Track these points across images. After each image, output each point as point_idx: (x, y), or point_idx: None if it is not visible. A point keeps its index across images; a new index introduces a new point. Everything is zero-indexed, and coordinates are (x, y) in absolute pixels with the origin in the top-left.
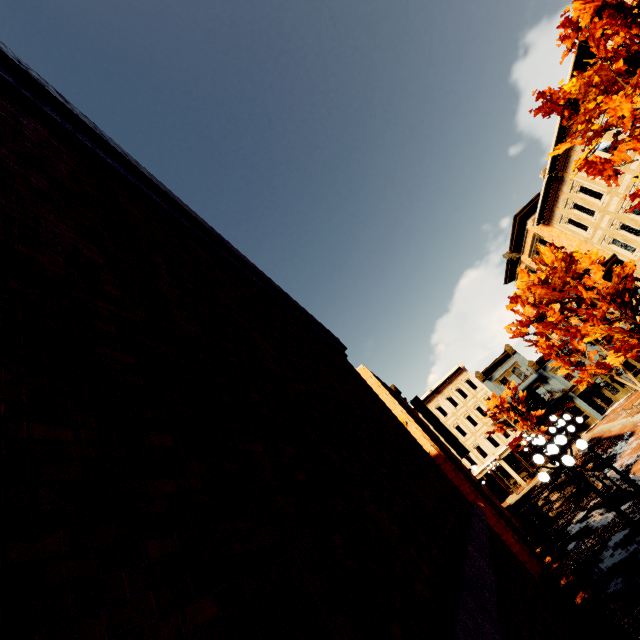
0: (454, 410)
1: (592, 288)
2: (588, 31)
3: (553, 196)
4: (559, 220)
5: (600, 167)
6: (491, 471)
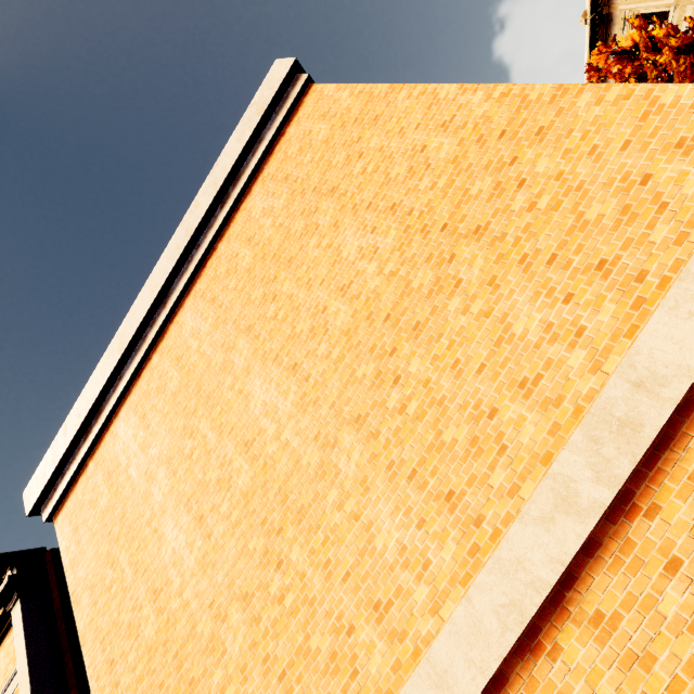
0: None
1: None
2: (605, 69)
3: None
4: None
5: None
6: None
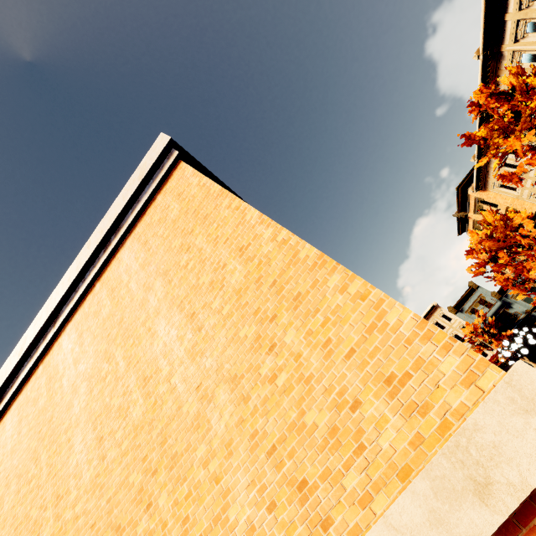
0: None
1: (528, 234)
2: (485, 105)
3: (484, 171)
4: (492, 186)
5: (509, 177)
6: None
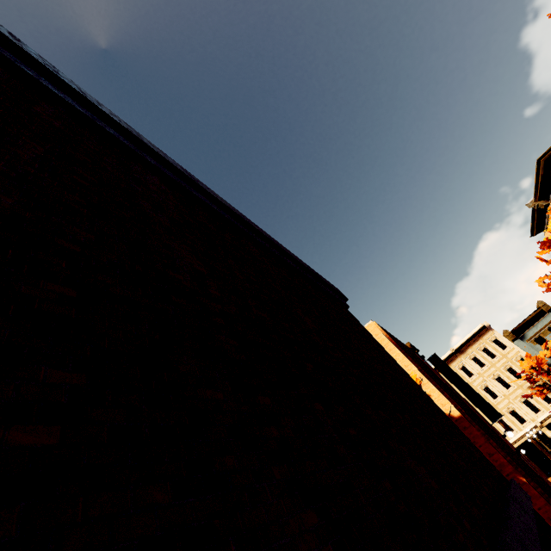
0: (481, 371)
1: None
2: None
3: None
4: None
5: None
6: (531, 439)
